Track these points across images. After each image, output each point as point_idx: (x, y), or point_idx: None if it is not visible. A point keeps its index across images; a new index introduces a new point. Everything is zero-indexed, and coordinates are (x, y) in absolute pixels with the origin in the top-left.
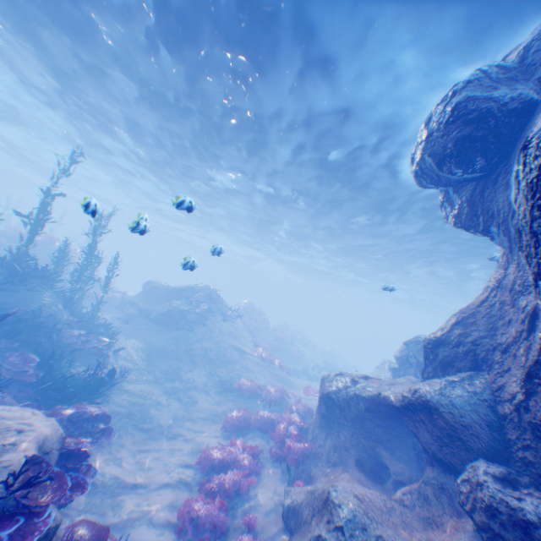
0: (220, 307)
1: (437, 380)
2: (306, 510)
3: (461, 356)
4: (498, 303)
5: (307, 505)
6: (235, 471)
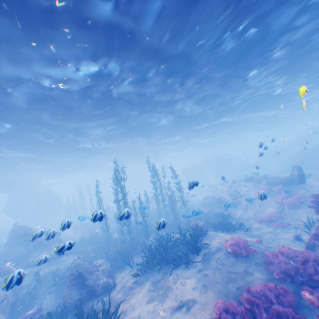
0: None
1: None
2: None
3: None
4: None
5: None
6: None
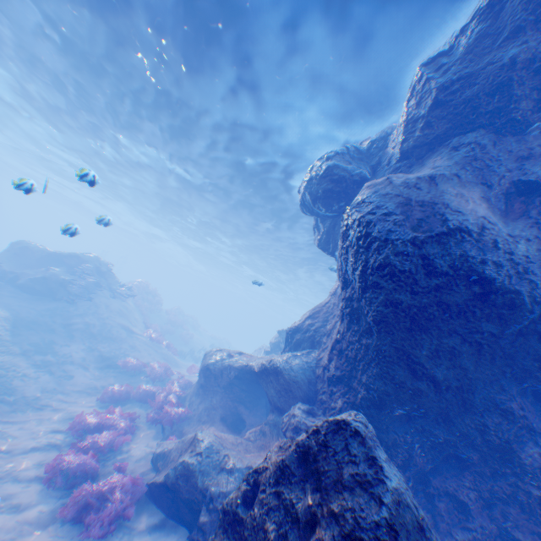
0: (110, 283)
1: (287, 354)
2: (175, 453)
3: (306, 338)
4: (332, 304)
5: (176, 449)
6: (112, 432)
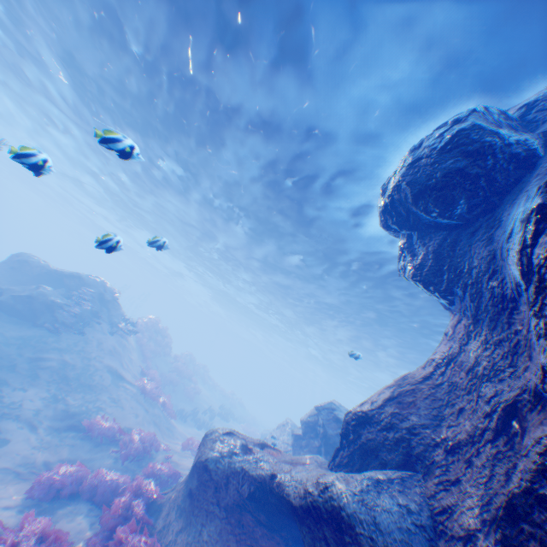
0: (112, 313)
1: (359, 478)
2: None
3: (392, 444)
4: (446, 384)
5: None
6: None
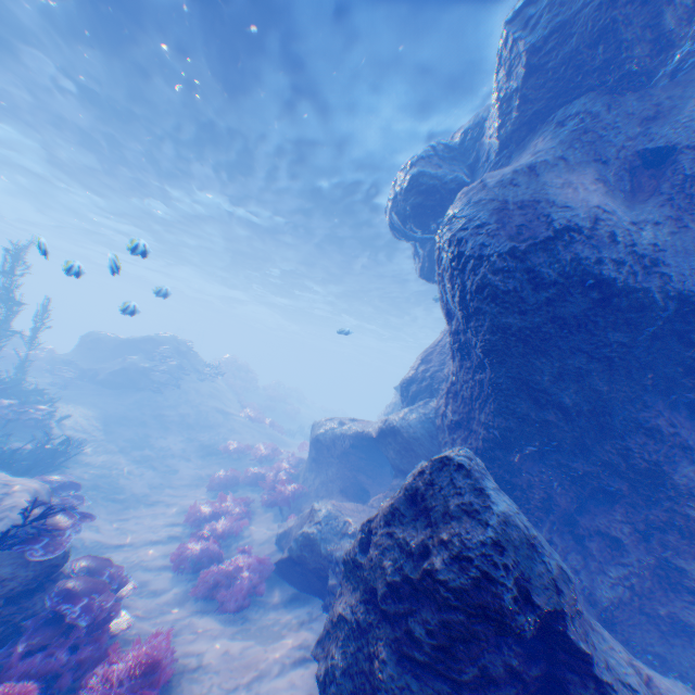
0: (194, 363)
1: (402, 409)
2: (296, 529)
3: (423, 388)
4: (448, 344)
5: (296, 525)
6: (228, 517)
